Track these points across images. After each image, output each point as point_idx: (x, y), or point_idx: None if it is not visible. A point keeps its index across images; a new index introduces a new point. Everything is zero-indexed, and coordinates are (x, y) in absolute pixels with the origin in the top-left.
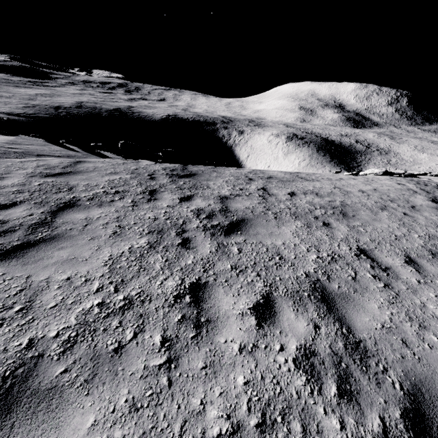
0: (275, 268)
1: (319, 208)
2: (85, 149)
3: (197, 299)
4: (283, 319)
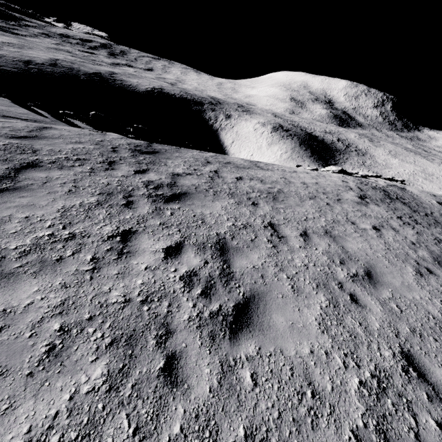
0: (195, 228)
1: (257, 192)
2: (55, 115)
3: (125, 239)
4: (184, 257)
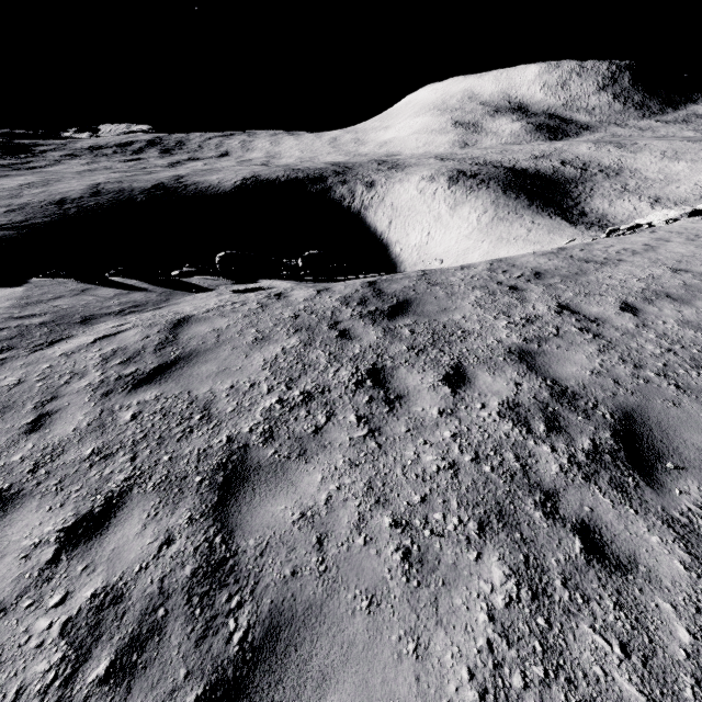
0: None
1: None
2: (155, 280)
3: None
4: None
